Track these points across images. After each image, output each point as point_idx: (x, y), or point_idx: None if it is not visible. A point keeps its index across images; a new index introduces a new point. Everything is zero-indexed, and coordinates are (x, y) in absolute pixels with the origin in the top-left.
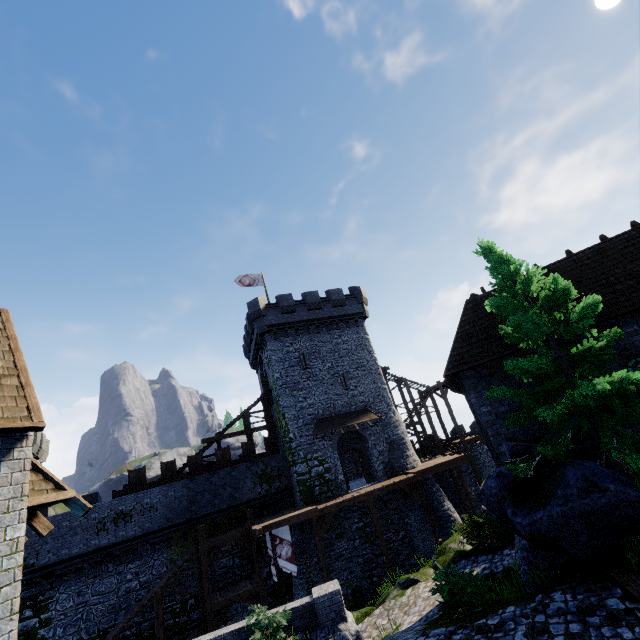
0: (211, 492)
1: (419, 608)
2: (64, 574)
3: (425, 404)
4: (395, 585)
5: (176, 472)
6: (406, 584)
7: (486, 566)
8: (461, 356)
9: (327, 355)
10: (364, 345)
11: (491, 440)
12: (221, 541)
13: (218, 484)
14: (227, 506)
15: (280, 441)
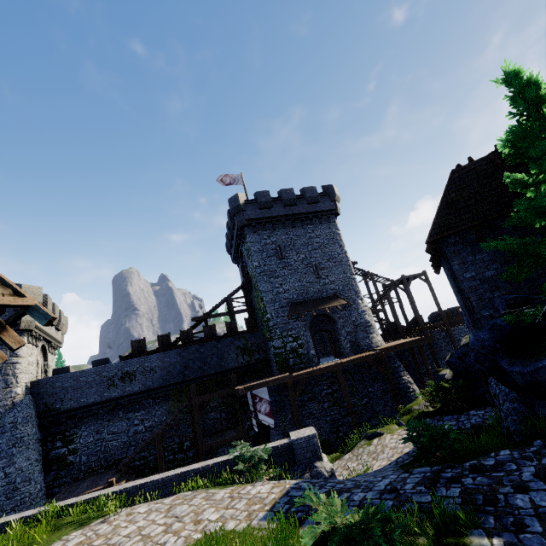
0: (200, 360)
1: (387, 455)
2: (84, 417)
3: (389, 295)
4: (362, 437)
5: (171, 343)
6: (373, 437)
7: (452, 424)
8: (446, 222)
9: (301, 247)
10: (335, 239)
11: (473, 305)
12: (209, 398)
13: (206, 354)
14: (214, 372)
15: (259, 322)
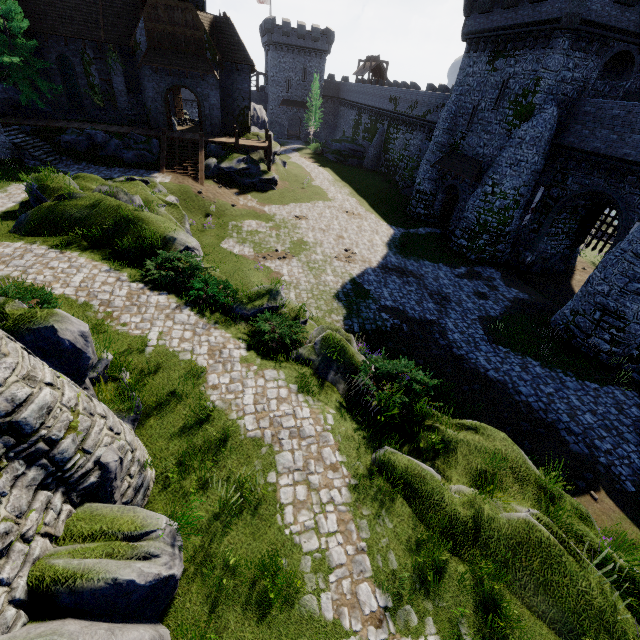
0: None
1: None
2: None
3: None
4: None
5: None
6: None
7: None
8: None
9: None
10: None
11: None
12: None
13: None
14: None
15: None
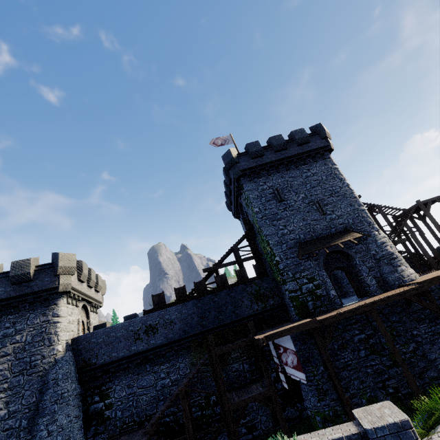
0: (216, 310)
1: None
2: (117, 371)
3: (406, 223)
4: None
5: (186, 295)
6: None
7: None
8: None
9: (299, 187)
10: (334, 174)
11: None
12: (229, 349)
13: (220, 303)
14: (230, 321)
15: (267, 267)
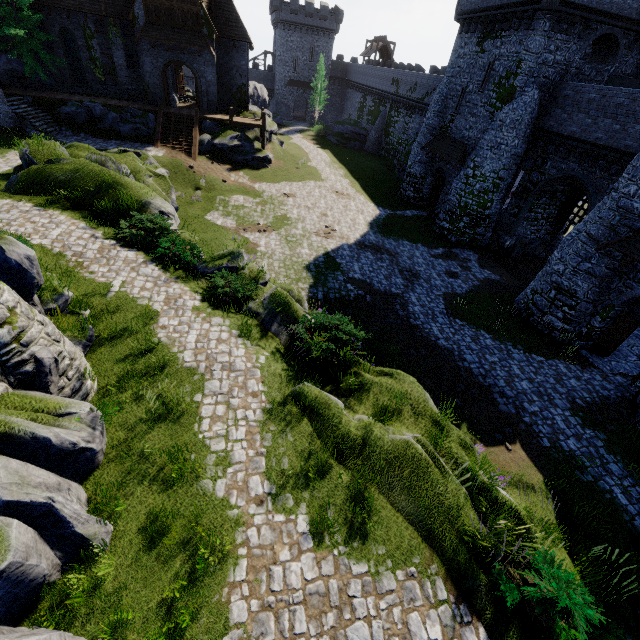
0: None
1: None
2: None
3: None
4: None
5: None
6: None
7: None
8: None
9: None
10: None
11: None
12: None
13: None
14: None
15: None
